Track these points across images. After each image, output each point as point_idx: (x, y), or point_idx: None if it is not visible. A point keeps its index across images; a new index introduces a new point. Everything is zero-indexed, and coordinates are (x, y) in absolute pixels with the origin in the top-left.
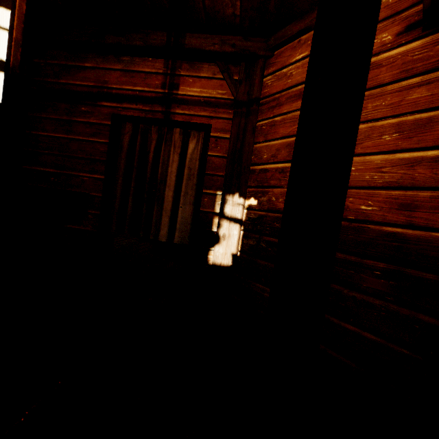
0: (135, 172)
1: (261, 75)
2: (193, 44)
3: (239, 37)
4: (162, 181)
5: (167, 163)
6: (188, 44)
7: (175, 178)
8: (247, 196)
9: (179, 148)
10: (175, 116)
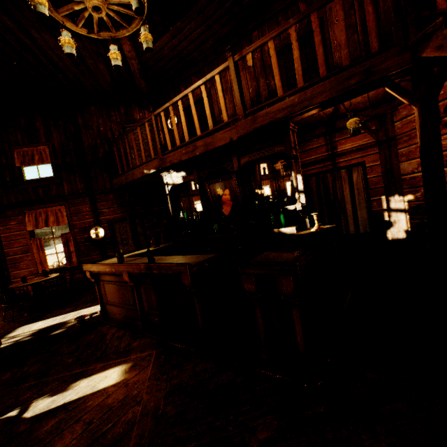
0: (324, 201)
1: (391, 123)
2: (341, 125)
3: (370, 109)
4: (341, 201)
5: (342, 190)
6: (338, 127)
7: (349, 197)
8: (405, 194)
9: (347, 180)
10: (339, 163)
